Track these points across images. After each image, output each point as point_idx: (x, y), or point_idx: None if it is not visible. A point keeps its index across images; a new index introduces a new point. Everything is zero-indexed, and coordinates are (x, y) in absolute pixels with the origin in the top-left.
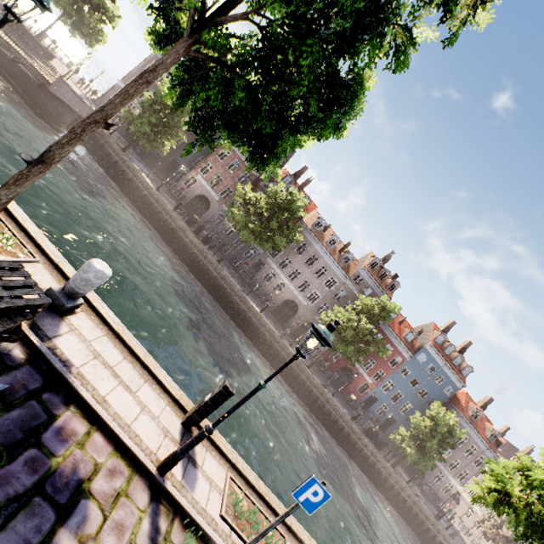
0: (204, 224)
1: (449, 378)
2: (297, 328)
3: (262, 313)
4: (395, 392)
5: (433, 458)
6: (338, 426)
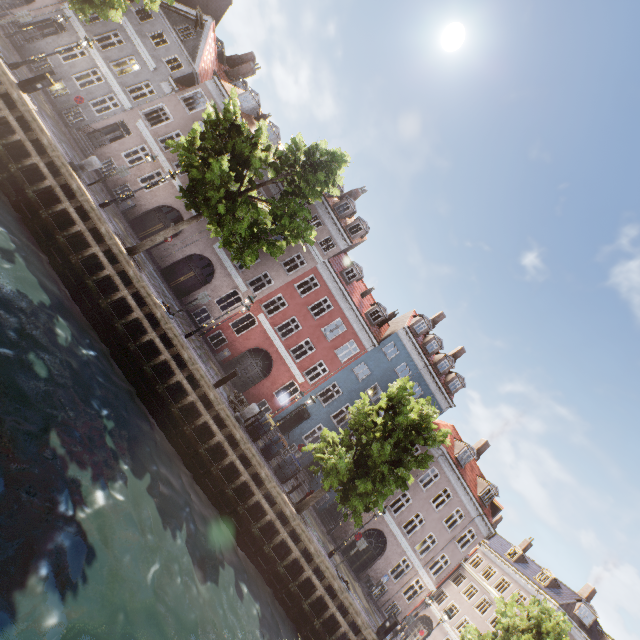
0: (15, 26)
1: (429, 391)
2: (176, 262)
3: (45, 122)
4: (342, 405)
5: (381, 479)
6: (176, 393)
